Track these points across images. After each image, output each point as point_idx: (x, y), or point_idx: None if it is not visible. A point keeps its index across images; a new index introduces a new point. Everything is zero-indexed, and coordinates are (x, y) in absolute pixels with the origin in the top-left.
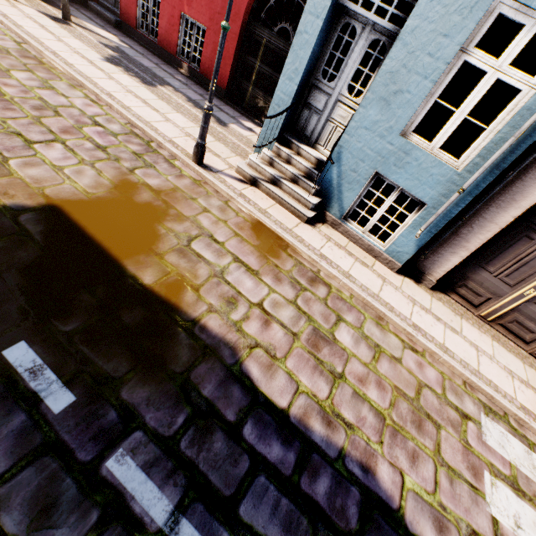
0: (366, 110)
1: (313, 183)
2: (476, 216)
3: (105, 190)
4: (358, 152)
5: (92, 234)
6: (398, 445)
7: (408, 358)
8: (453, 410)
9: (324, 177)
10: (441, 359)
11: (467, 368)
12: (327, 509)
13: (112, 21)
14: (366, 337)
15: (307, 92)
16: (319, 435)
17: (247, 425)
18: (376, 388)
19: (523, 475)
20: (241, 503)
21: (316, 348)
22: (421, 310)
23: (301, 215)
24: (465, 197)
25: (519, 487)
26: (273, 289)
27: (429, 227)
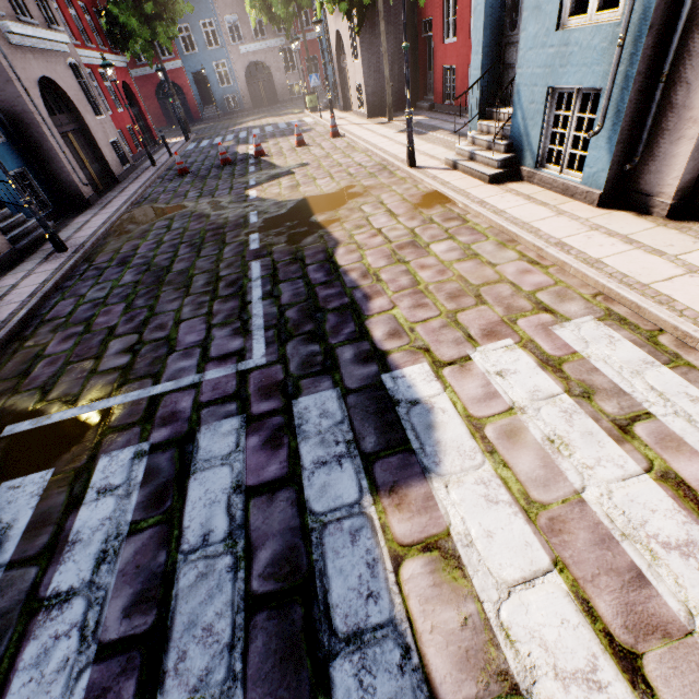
0: (526, 32)
1: (501, 140)
2: (686, 63)
3: (334, 191)
4: (531, 79)
5: (311, 206)
6: (411, 298)
7: (511, 266)
8: (529, 302)
9: (513, 128)
10: (572, 270)
11: (619, 279)
12: (320, 298)
13: (427, 107)
14: (467, 249)
15: (503, 55)
16: (351, 278)
17: (313, 266)
18: (434, 272)
19: (590, 366)
20: (284, 283)
21: (401, 249)
22: (601, 234)
23: (484, 177)
24: (635, 46)
25: (558, 366)
26: (401, 223)
27: (612, 117)
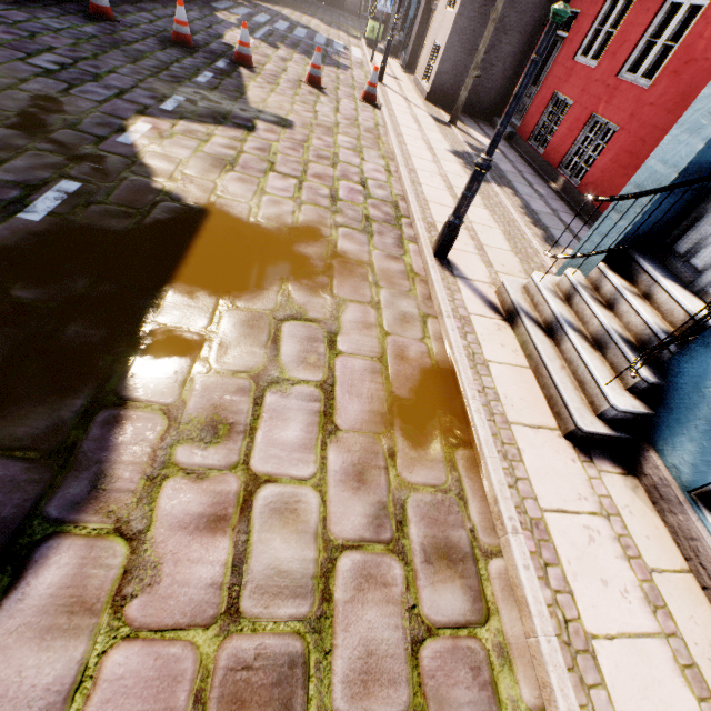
0: None
1: (642, 362)
2: None
3: (277, 225)
4: None
5: (196, 245)
6: None
7: None
8: None
9: (686, 359)
10: None
11: None
12: None
13: (505, 133)
14: None
15: None
16: None
17: None
18: None
19: None
20: None
21: None
22: None
23: (563, 414)
24: None
25: None
26: (324, 481)
27: None
